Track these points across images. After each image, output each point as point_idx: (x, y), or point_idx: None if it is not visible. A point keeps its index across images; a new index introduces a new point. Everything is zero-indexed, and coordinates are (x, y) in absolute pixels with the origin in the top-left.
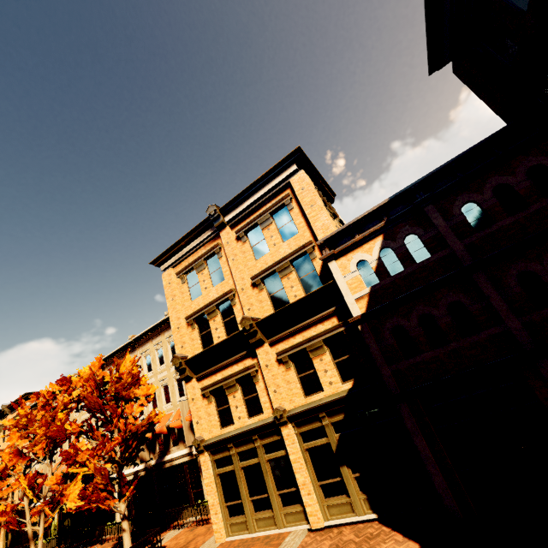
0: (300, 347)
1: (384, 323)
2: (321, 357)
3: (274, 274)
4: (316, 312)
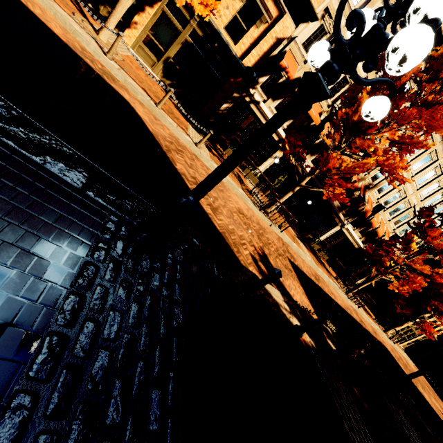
0: None
1: None
2: None
3: None
4: None
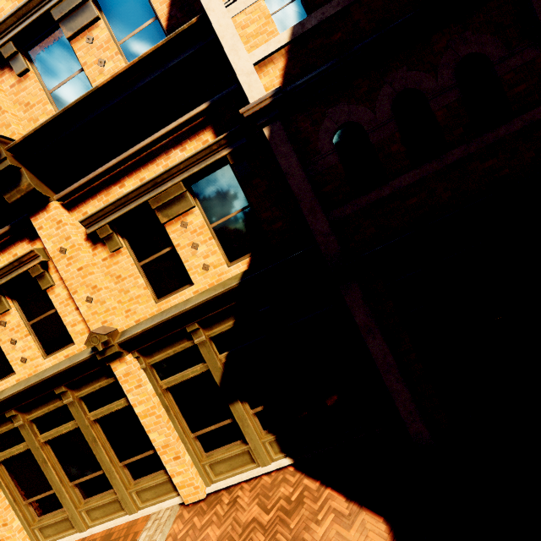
0: (136, 201)
1: (321, 119)
2: (184, 219)
3: (52, 33)
4: (165, 122)
